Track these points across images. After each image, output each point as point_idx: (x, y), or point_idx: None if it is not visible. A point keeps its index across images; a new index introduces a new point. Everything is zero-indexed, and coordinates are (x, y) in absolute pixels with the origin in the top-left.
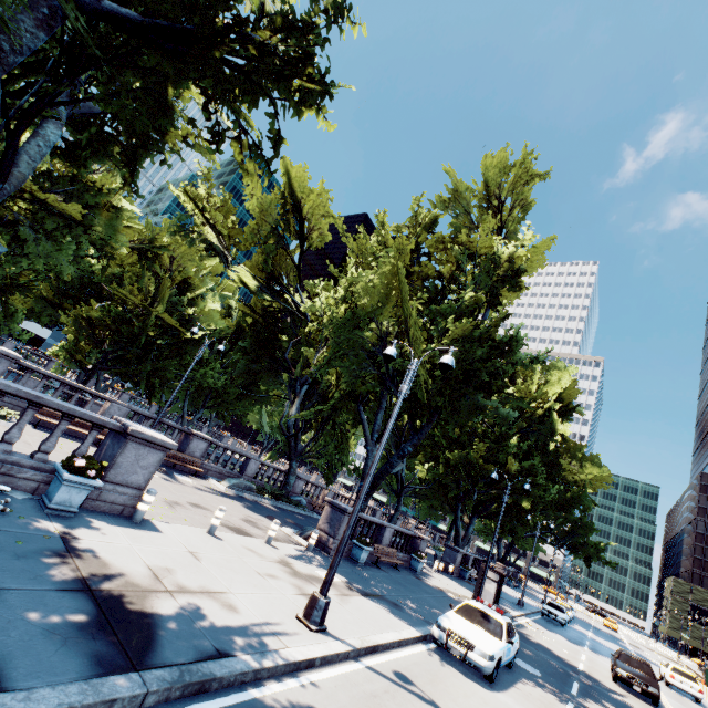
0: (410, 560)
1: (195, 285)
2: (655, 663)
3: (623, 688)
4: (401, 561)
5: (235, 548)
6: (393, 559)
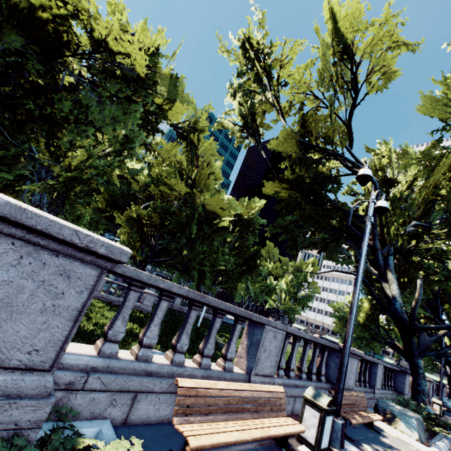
0: None
1: (217, 177)
2: None
3: None
4: None
5: None
6: None
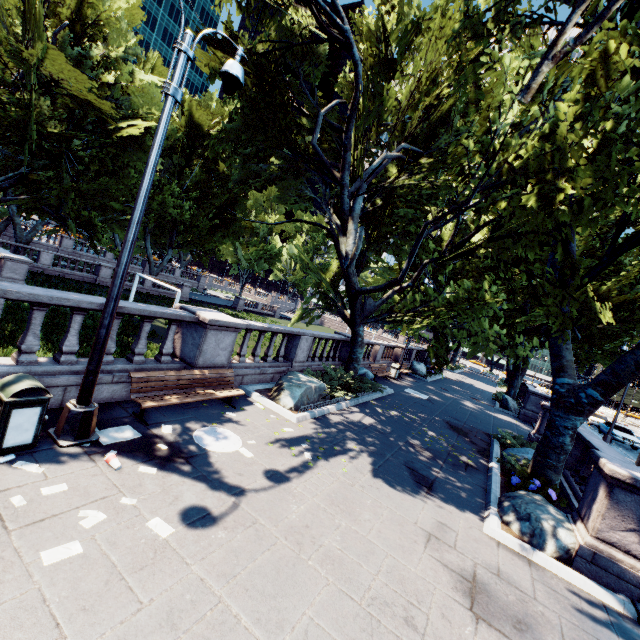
0: None
1: (102, 21)
2: None
3: None
4: None
5: None
6: None
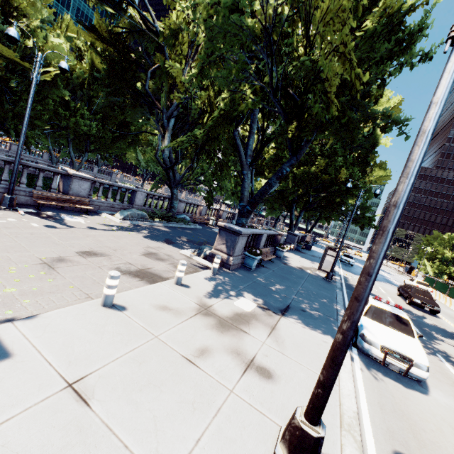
0: (274, 250)
1: (22, 7)
2: (389, 272)
3: (414, 308)
4: (273, 256)
5: (144, 317)
6: (269, 256)
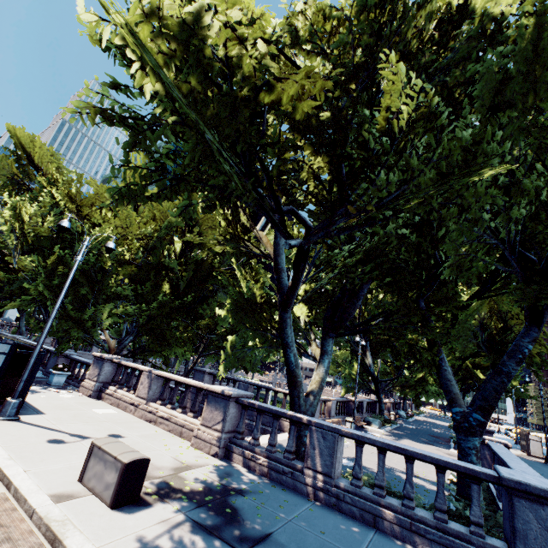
0: None
1: None
2: None
3: None
4: None
5: None
6: None
